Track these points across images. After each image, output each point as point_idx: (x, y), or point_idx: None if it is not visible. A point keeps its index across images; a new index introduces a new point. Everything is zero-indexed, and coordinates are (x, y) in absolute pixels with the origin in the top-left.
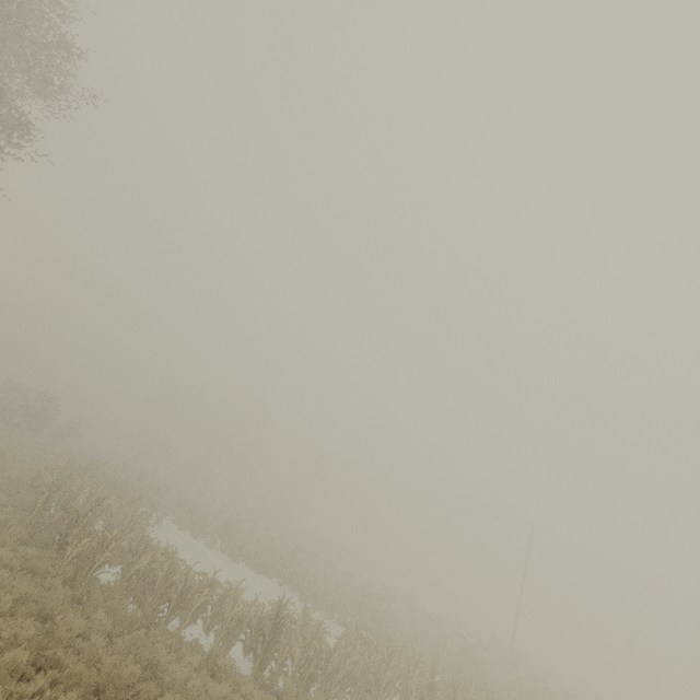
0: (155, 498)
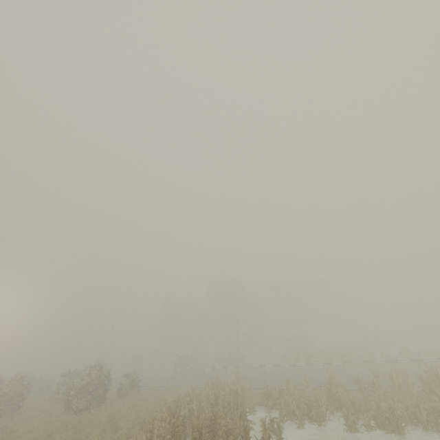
0: (244, 405)
